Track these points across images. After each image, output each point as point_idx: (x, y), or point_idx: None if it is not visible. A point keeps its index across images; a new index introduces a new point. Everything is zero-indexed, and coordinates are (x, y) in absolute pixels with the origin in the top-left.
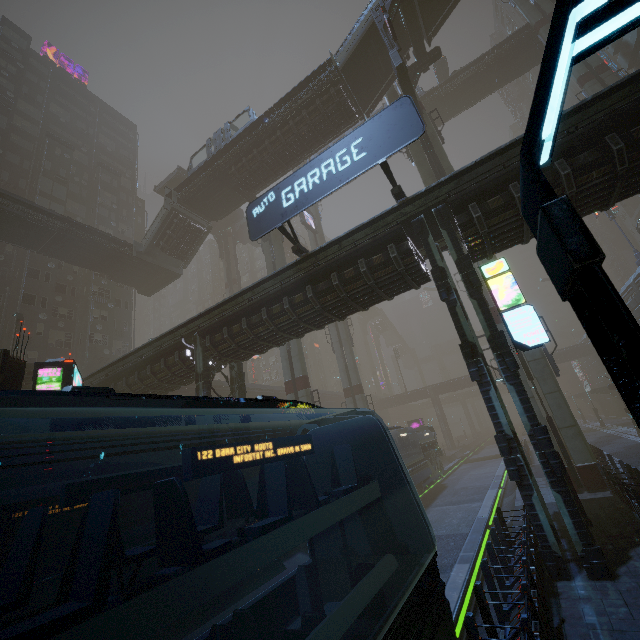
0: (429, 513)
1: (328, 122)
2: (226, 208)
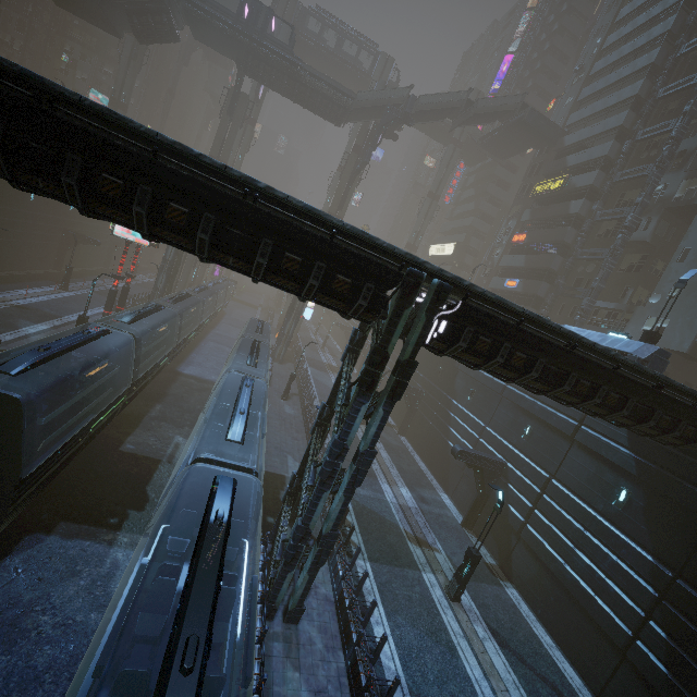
0: (222, 325)
1: (326, 116)
2: (214, 46)
